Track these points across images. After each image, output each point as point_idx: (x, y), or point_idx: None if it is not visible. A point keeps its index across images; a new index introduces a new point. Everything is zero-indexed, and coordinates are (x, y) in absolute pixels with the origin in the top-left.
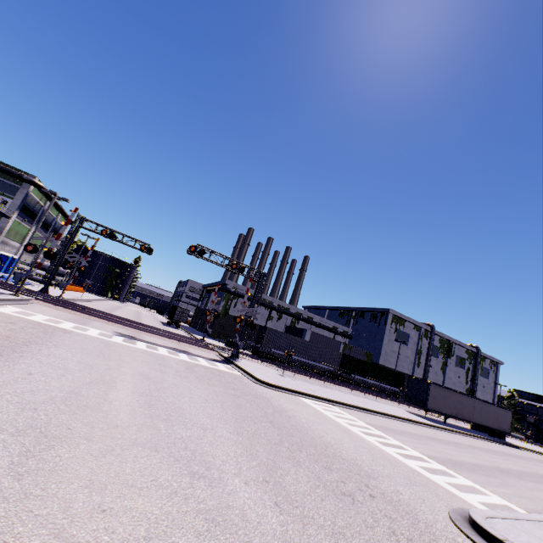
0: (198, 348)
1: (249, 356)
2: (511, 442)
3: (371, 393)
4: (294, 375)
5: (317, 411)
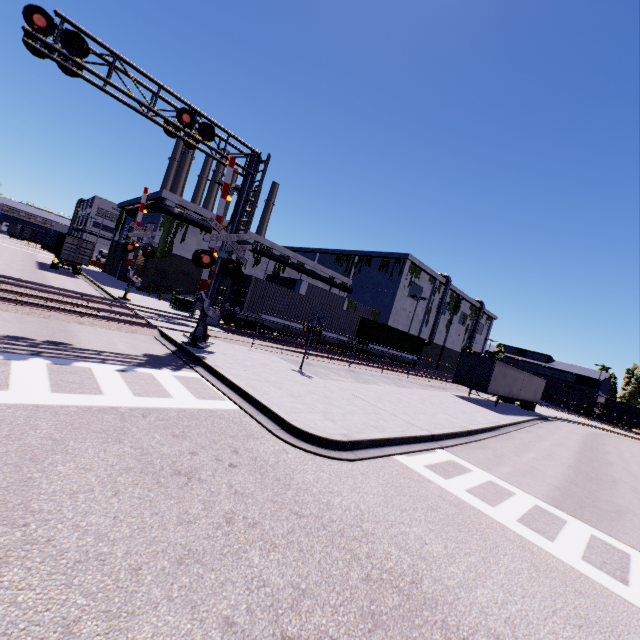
0: (106, 323)
1: (221, 328)
2: (536, 411)
3: (392, 367)
4: (307, 360)
5: (507, 535)
